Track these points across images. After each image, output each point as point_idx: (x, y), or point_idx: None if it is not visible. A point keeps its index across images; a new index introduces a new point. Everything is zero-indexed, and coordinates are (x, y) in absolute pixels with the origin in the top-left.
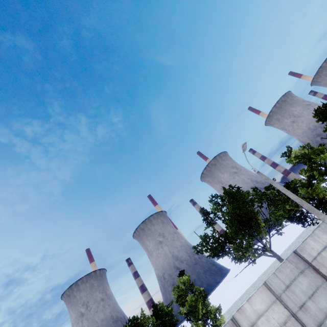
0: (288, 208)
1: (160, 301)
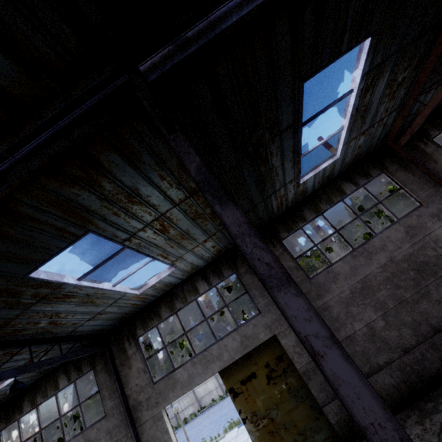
0: (165, 370)
1: (77, 411)
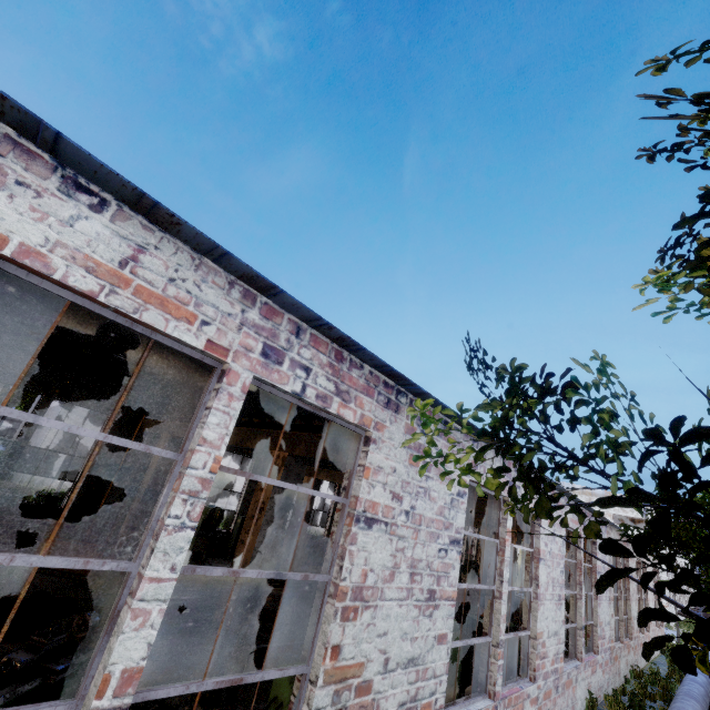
0: None
1: None
